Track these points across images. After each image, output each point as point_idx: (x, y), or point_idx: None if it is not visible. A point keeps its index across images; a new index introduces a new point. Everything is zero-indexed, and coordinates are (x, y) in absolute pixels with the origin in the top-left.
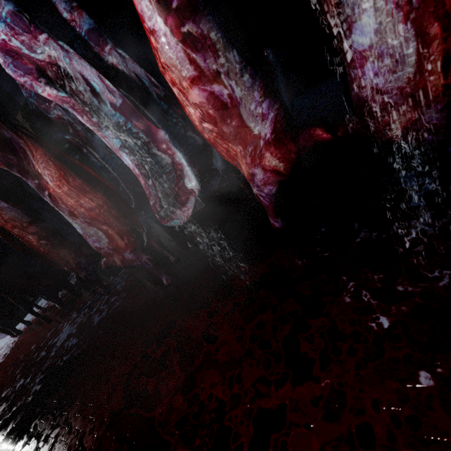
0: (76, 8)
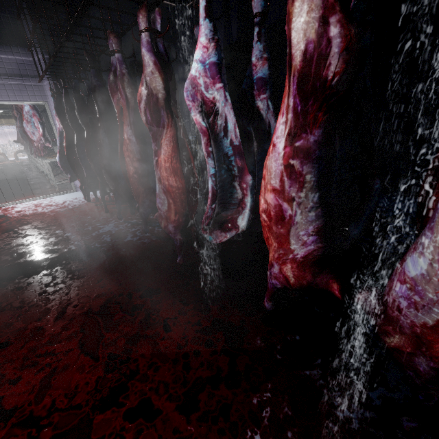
0: (264, 59)
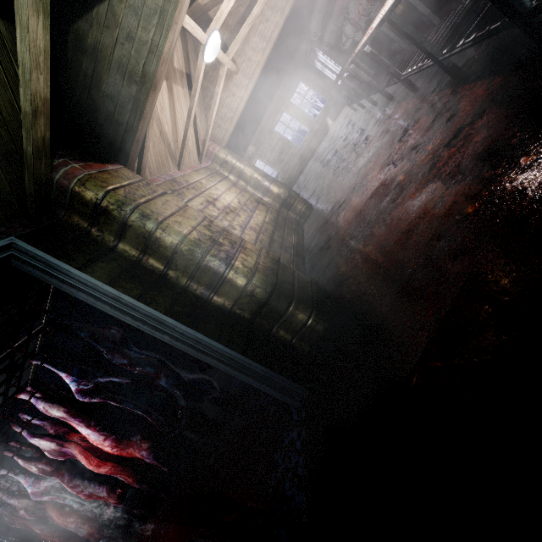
0: None
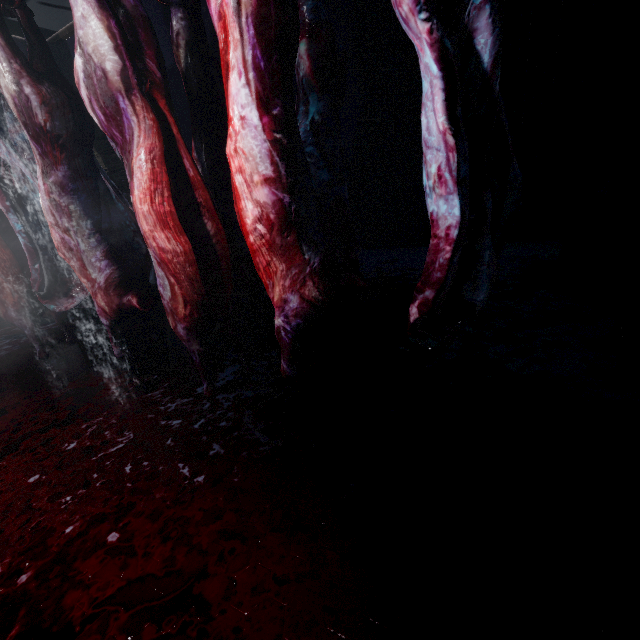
0: None
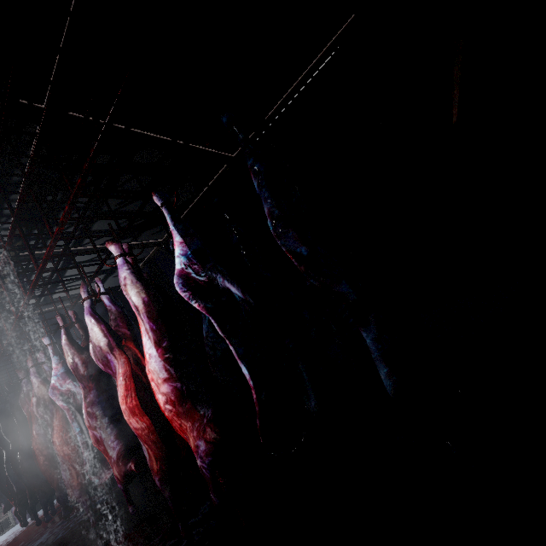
0: None
